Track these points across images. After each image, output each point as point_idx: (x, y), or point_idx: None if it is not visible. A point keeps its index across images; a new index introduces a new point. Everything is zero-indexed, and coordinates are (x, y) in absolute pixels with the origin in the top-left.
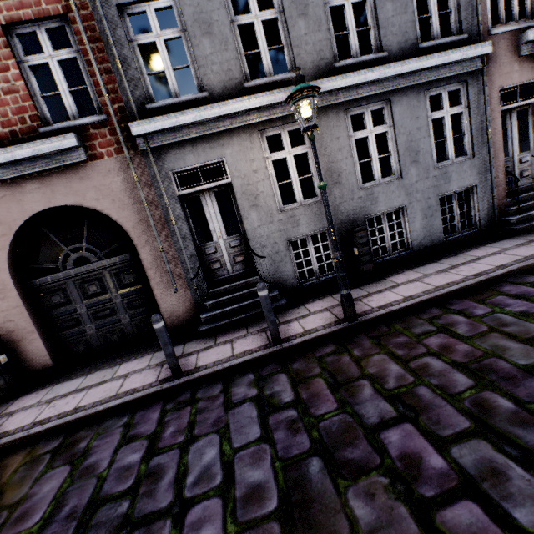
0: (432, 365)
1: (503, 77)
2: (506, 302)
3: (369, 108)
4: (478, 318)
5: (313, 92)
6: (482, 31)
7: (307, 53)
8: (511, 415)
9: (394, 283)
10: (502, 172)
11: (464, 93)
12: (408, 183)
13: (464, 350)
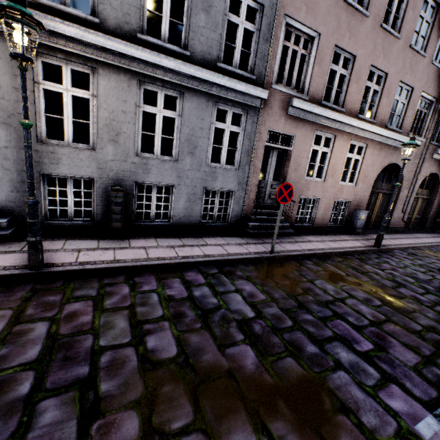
0: (32, 332)
1: (273, 122)
2: (174, 285)
3: (164, 90)
4: (137, 293)
5: (24, 18)
6: (268, 81)
7: (112, 7)
8: (7, 404)
9: (128, 245)
10: (255, 189)
11: (244, 120)
12: (182, 168)
13: (82, 321)
